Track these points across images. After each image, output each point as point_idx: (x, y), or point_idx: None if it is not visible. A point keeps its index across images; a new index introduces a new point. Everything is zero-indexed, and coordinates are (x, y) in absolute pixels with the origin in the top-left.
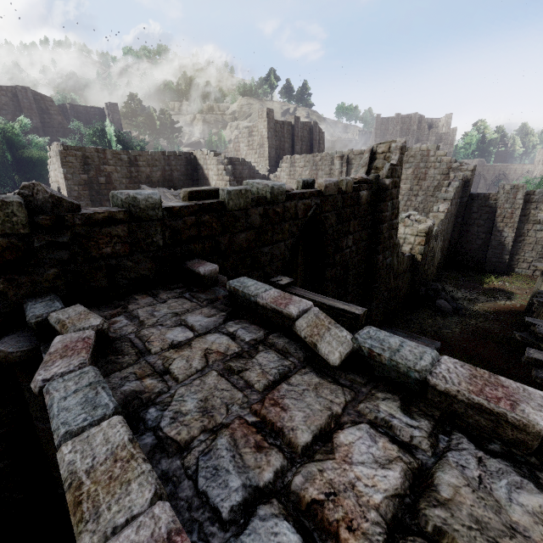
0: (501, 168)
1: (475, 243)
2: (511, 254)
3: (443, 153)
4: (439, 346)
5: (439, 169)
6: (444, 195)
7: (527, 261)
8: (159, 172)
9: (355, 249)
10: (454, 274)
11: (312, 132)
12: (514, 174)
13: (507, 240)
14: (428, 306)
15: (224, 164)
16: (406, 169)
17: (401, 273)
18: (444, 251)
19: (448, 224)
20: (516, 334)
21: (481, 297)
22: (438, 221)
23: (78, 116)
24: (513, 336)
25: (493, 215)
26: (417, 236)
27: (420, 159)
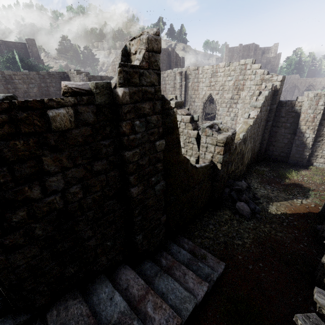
0: (310, 81)
1: (282, 141)
2: (311, 151)
3: (257, 67)
4: (222, 270)
5: (254, 80)
6: (254, 103)
7: (324, 157)
8: (36, 88)
9: (80, 189)
10: (263, 168)
11: (170, 56)
12: (319, 85)
13: (309, 140)
14: (230, 207)
15: (84, 80)
16: (229, 81)
17: (198, 183)
18: (255, 149)
19: (258, 128)
20: (298, 320)
21: (281, 194)
22: (247, 126)
23: (9, 49)
24: (295, 320)
25: (298, 119)
26: (217, 145)
27: (239, 73)
